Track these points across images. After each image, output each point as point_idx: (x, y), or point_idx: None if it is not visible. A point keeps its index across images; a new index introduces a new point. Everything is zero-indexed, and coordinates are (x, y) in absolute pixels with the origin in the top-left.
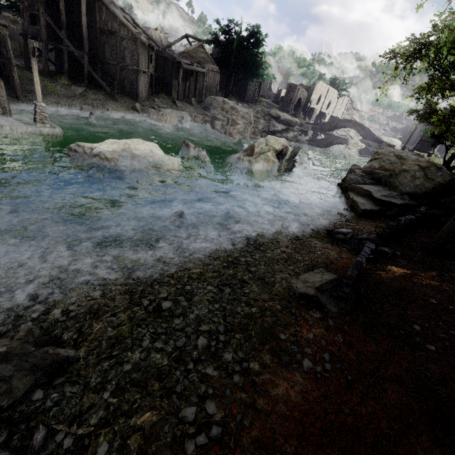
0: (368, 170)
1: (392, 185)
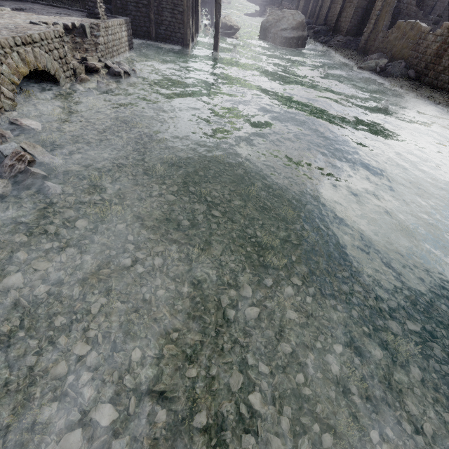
0: None
1: None
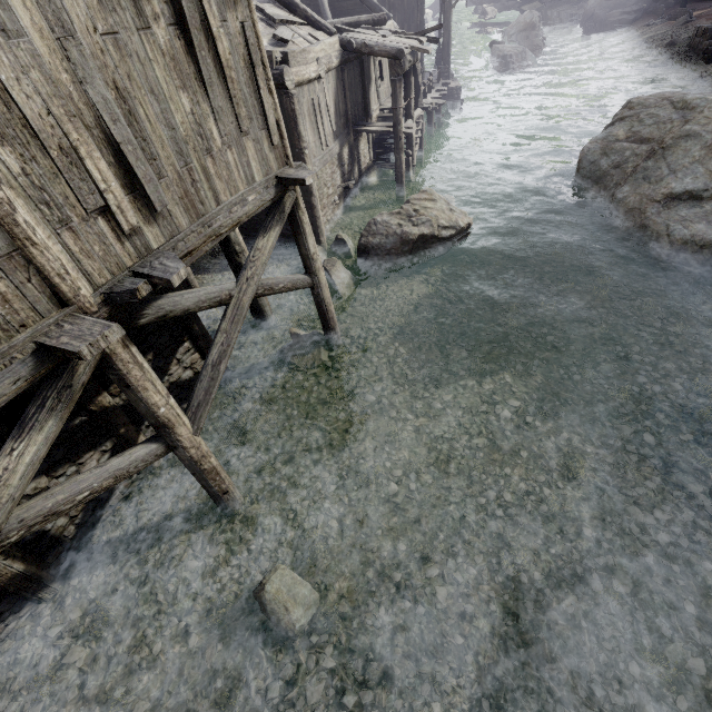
0: (596, 5)
1: (621, 5)
